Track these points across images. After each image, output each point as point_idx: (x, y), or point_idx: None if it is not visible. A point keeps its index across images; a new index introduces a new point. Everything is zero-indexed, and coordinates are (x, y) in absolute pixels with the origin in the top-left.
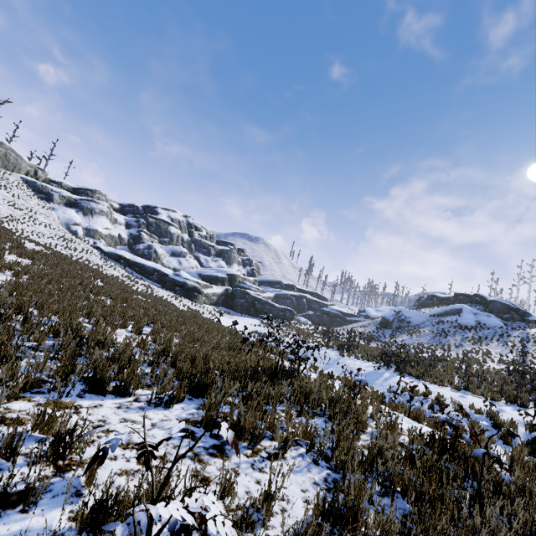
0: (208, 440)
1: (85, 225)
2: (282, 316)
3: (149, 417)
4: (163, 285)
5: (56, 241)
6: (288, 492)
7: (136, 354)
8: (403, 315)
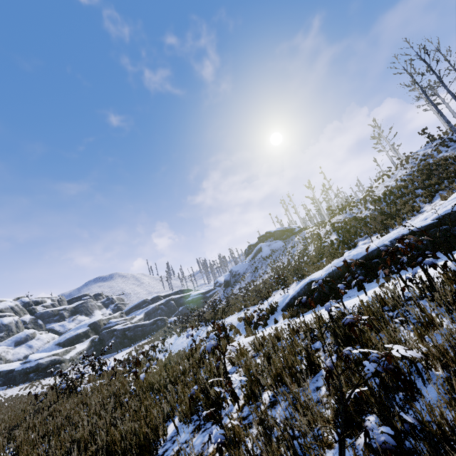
0: None
1: None
2: (156, 328)
3: None
4: (13, 382)
5: None
6: None
7: None
8: (233, 271)
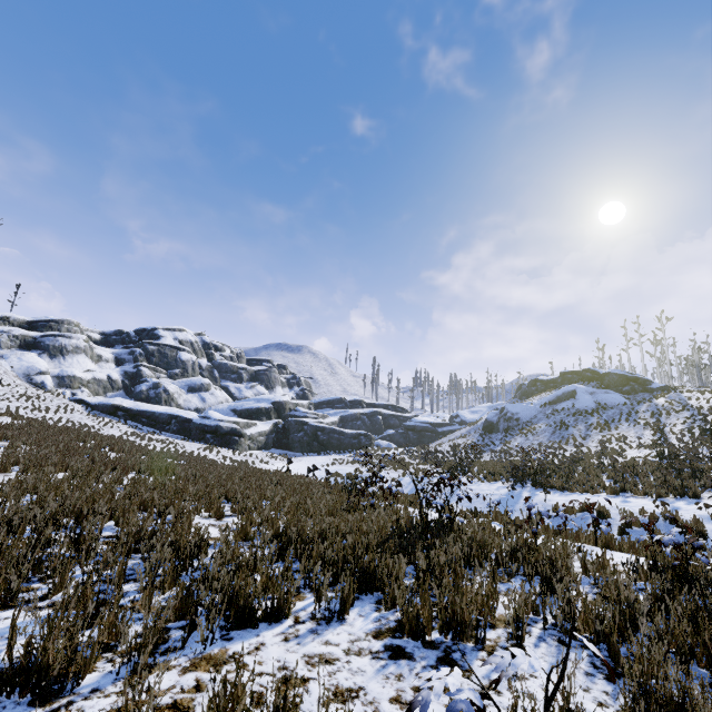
0: (427, 654)
1: (54, 372)
2: (357, 445)
3: (333, 642)
4: (187, 435)
5: (15, 403)
6: (571, 698)
7: (243, 550)
8: (508, 412)
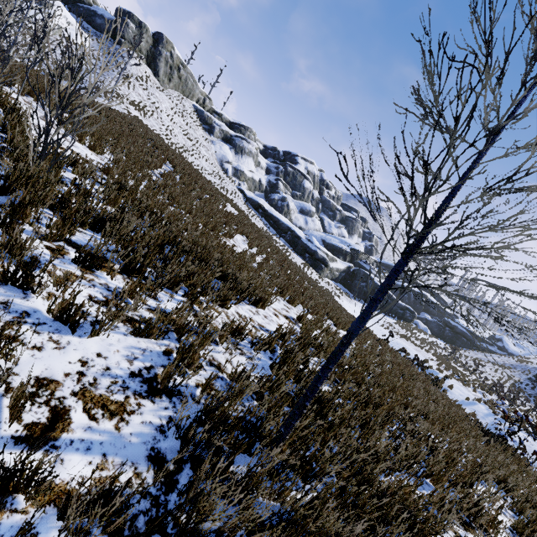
0: None
1: (234, 164)
2: (400, 315)
3: None
4: (294, 247)
5: (213, 179)
6: None
7: None
8: None
